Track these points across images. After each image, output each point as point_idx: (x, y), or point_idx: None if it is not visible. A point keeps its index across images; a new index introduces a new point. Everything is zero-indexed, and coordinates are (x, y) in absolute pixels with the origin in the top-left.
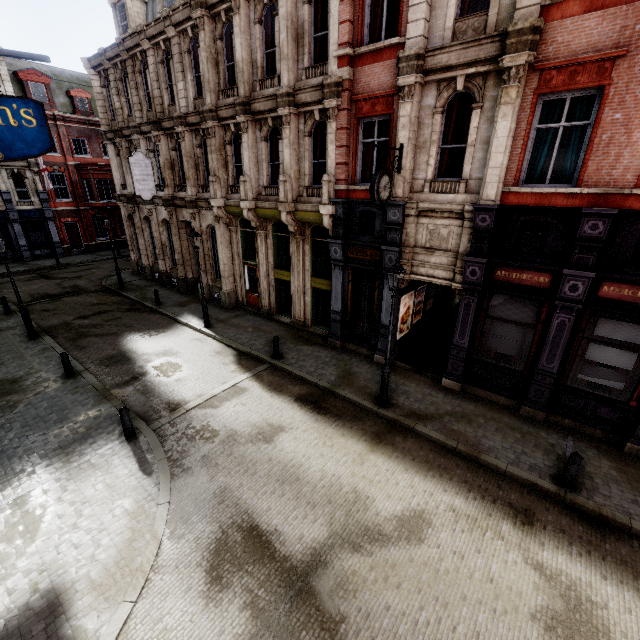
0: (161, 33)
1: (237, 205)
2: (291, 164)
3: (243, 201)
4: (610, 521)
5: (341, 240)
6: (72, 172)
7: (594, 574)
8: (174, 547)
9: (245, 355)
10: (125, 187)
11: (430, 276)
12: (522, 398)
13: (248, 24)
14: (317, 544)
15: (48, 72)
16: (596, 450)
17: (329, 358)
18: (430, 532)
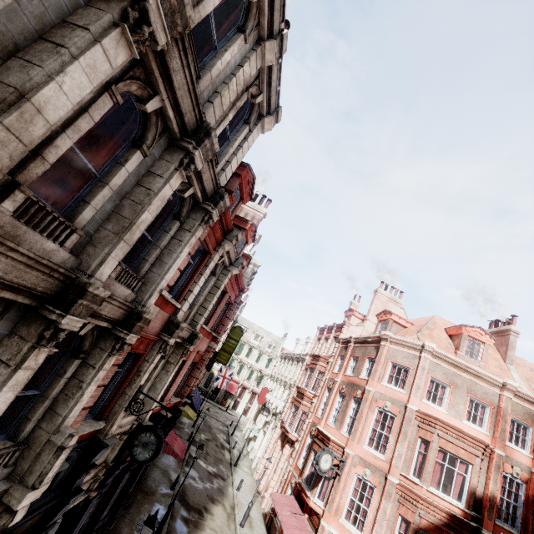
0: None
1: None
2: None
3: None
4: None
5: None
6: None
7: None
8: None
9: None
10: None
11: None
12: None
13: None
14: None
15: None
16: None
17: None
18: None
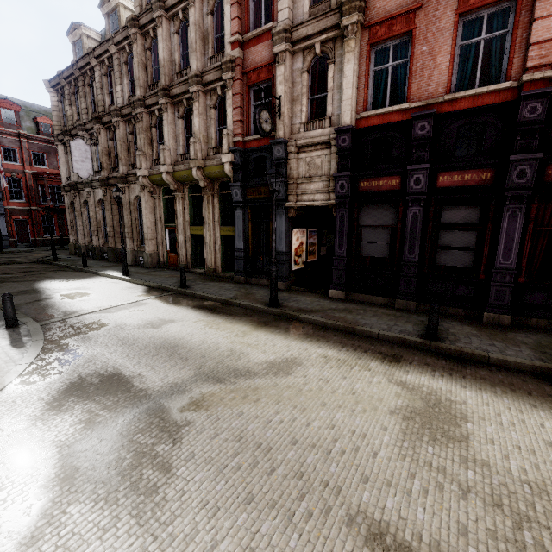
0: (106, 52)
1: (159, 173)
2: (200, 130)
3: (162, 166)
4: (471, 357)
5: (240, 182)
6: (28, 178)
7: (454, 385)
8: (19, 389)
9: (155, 288)
10: (70, 179)
11: (312, 201)
12: (396, 294)
13: (169, 35)
14: (179, 380)
15: (20, 104)
16: (460, 322)
17: (232, 287)
18: (299, 369)
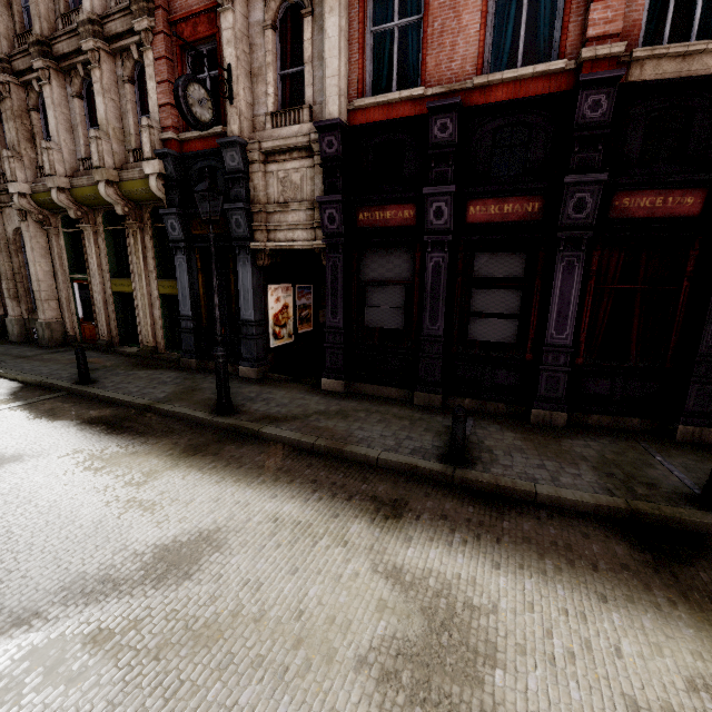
0: None
1: (48, 190)
2: (108, 118)
3: (49, 177)
4: (511, 493)
5: (176, 208)
6: None
7: (482, 564)
8: None
9: (33, 386)
10: None
11: (290, 241)
12: (415, 383)
13: None
14: None
15: None
16: (500, 425)
17: (172, 378)
18: (214, 559)
